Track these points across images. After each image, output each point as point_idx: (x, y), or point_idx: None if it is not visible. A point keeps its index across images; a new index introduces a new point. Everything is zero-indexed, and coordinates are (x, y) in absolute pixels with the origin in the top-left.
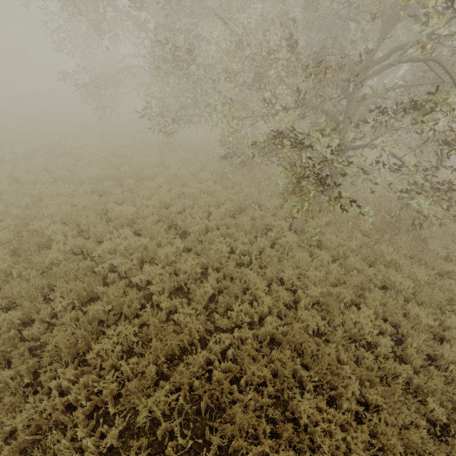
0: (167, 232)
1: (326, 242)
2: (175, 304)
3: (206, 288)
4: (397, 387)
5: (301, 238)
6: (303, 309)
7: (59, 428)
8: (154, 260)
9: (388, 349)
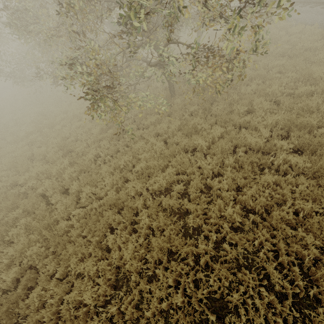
0: (67, 156)
1: (159, 130)
2: (61, 199)
3: (74, 185)
4: (160, 214)
5: (146, 132)
6: (131, 181)
7: (0, 274)
8: (49, 177)
9: (179, 191)
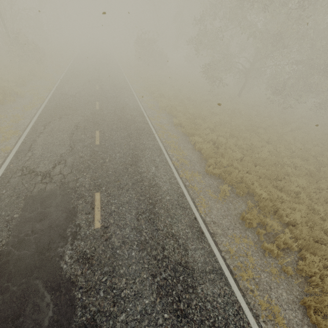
0: None
1: None
2: None
3: None
4: None
5: None
6: None
7: None
8: None
9: None
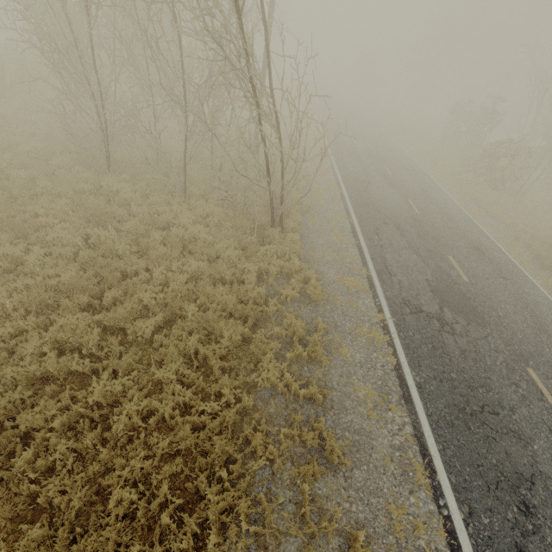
0: None
1: None
2: None
3: None
4: None
5: None
6: None
7: None
8: None
9: None
